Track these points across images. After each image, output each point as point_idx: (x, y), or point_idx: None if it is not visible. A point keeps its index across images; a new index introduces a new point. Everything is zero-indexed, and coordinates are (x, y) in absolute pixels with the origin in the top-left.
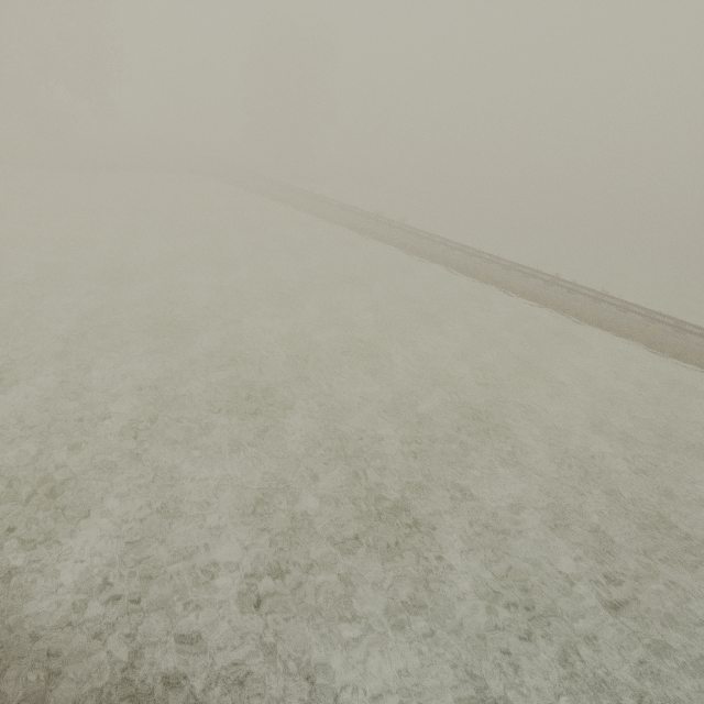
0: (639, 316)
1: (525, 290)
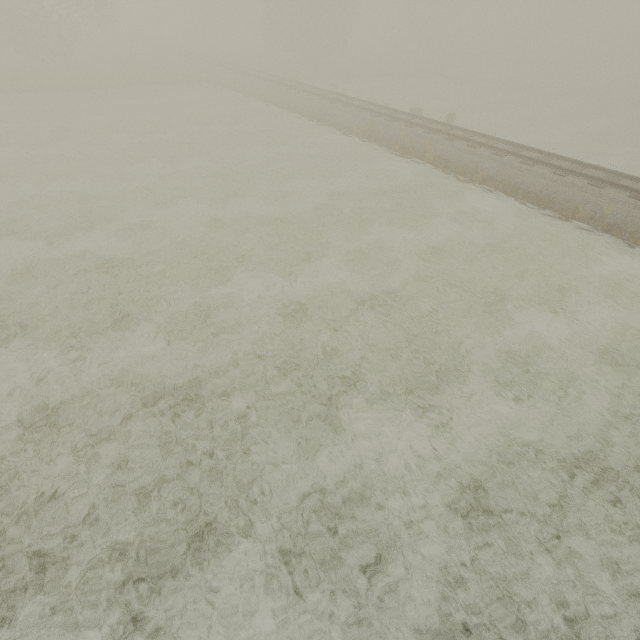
0: None
1: None
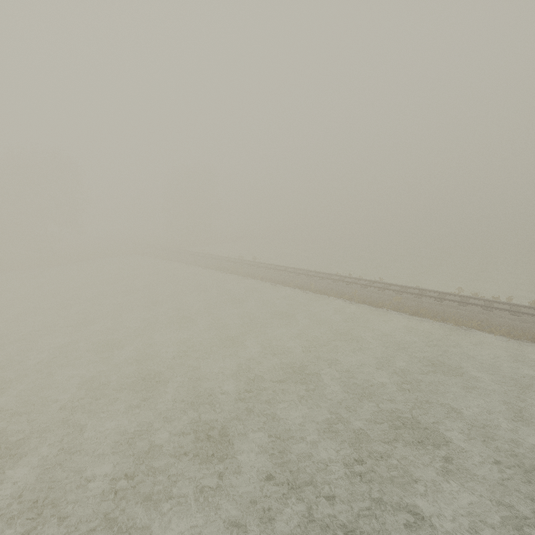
0: (393, 291)
1: (318, 288)
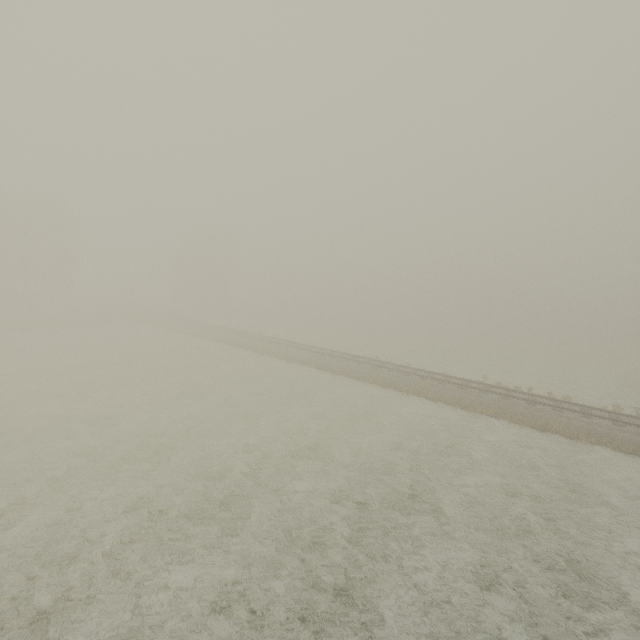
0: (418, 376)
1: (342, 370)
